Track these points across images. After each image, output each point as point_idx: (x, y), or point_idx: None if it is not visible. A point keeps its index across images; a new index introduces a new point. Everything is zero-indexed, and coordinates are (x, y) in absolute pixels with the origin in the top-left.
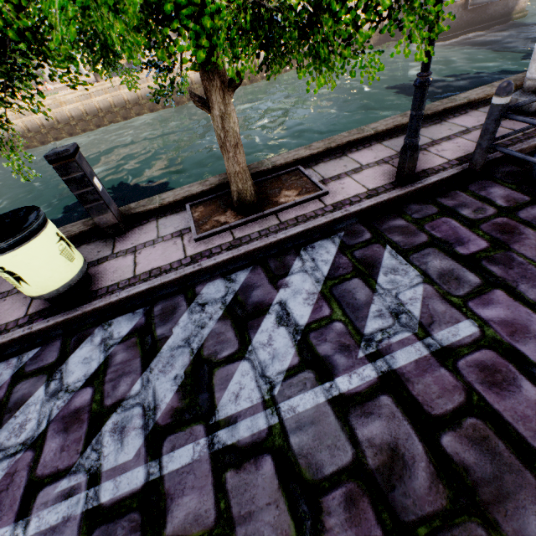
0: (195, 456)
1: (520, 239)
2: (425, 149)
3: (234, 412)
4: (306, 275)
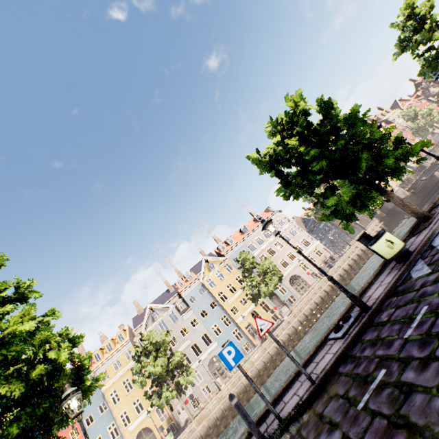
0: None
1: None
2: None
3: None
4: None
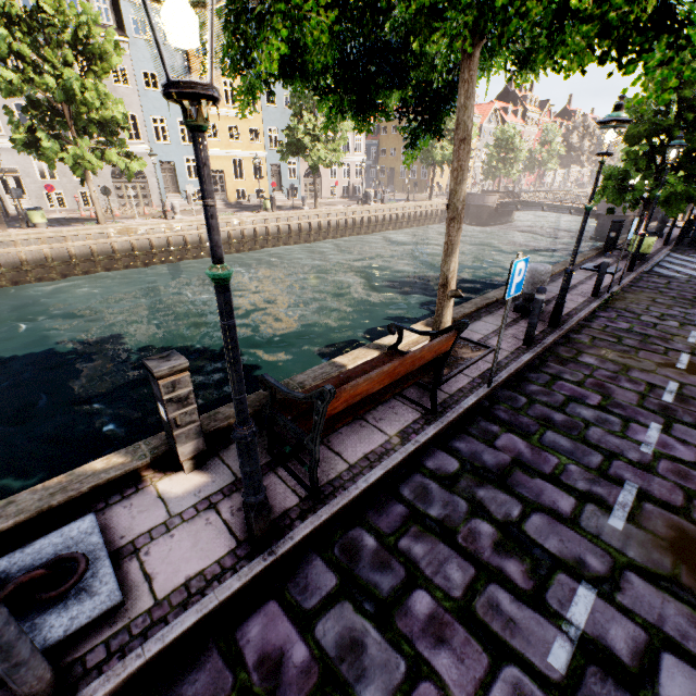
0: None
1: None
2: None
3: None
4: (682, 257)
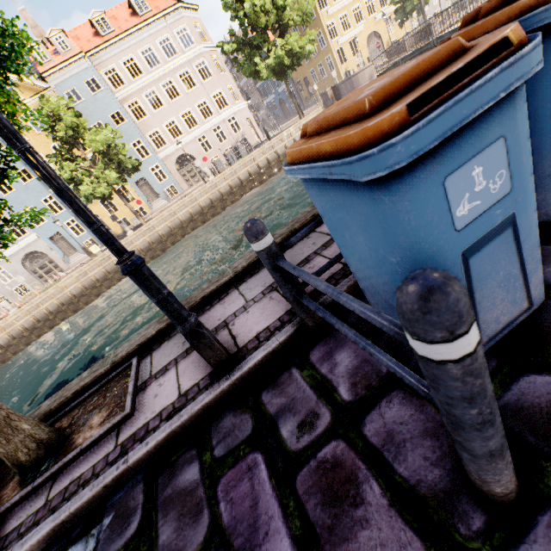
0: None
1: (353, 524)
2: (275, 288)
3: None
4: None
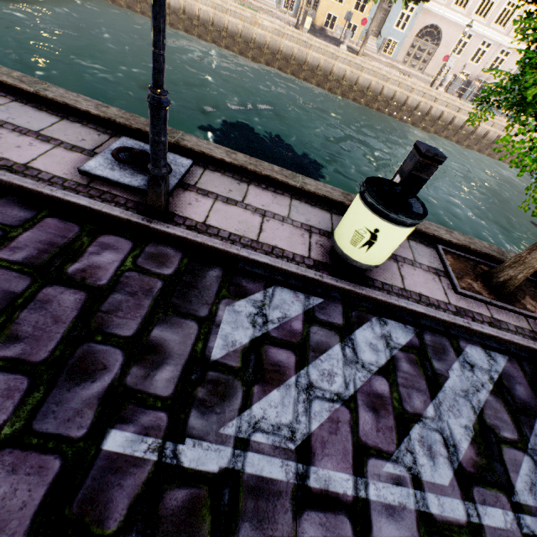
0: (507, 525)
1: None
2: None
3: (532, 504)
4: None
